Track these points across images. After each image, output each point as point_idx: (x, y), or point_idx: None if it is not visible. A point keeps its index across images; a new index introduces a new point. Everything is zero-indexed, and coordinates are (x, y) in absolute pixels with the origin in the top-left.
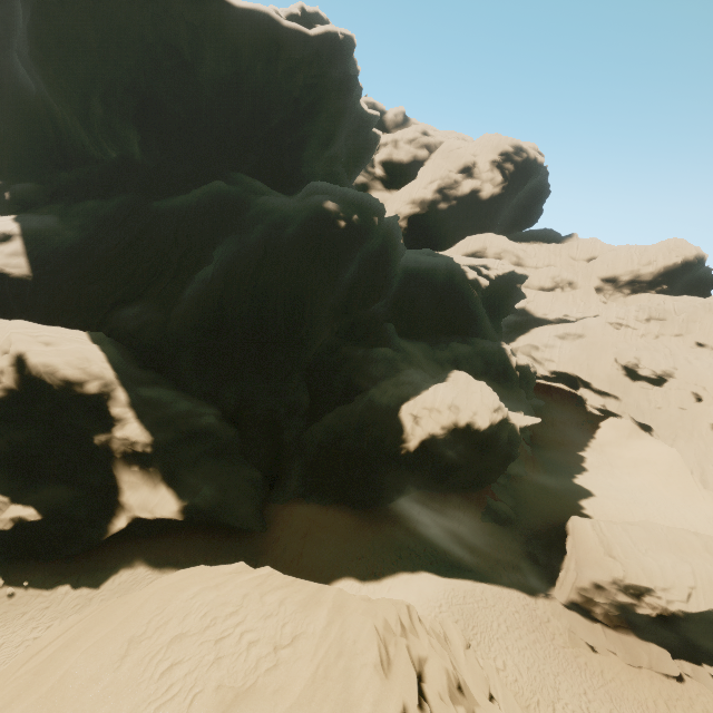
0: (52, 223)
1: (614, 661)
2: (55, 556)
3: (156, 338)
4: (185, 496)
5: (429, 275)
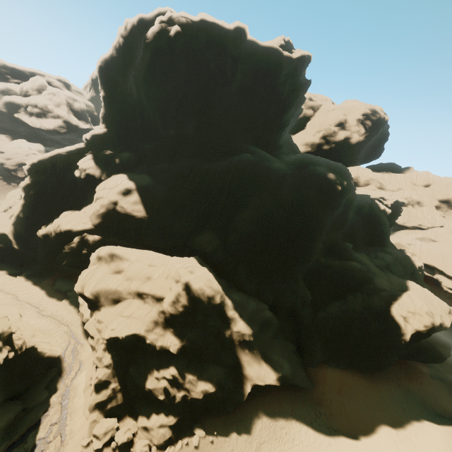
0: (149, 180)
1: None
2: (221, 412)
3: (223, 257)
4: (278, 369)
5: (362, 209)
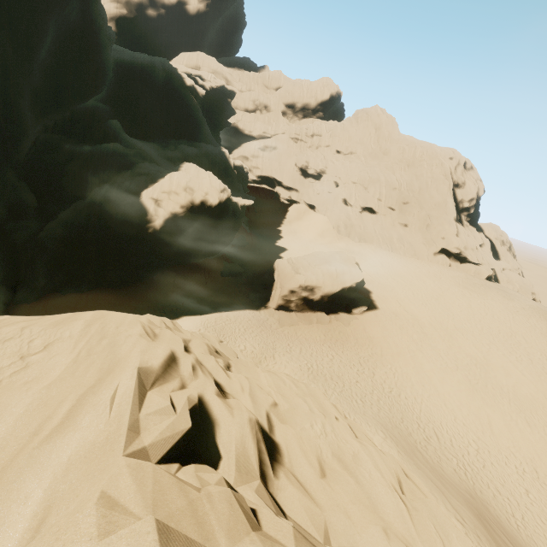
0: None
1: (301, 326)
2: None
3: None
4: None
5: (147, 74)
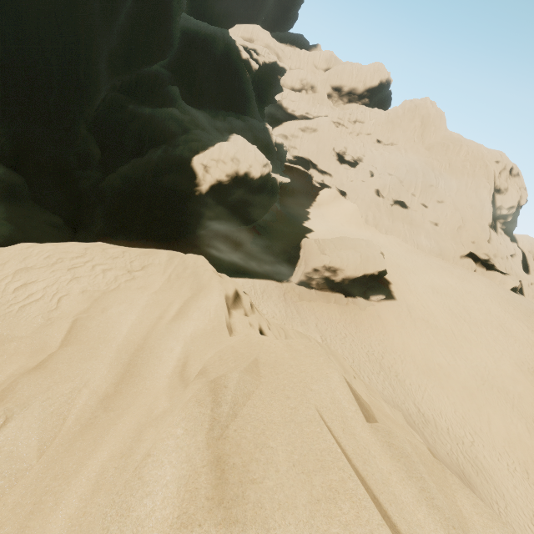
0: None
1: (319, 303)
2: None
3: None
4: None
5: (208, 44)
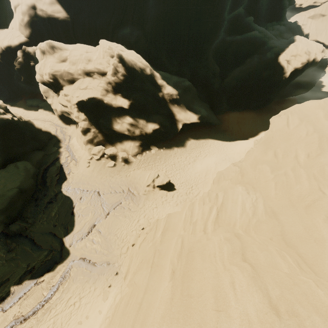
0: None
1: None
2: (165, 140)
3: (146, 45)
4: (198, 113)
5: None
